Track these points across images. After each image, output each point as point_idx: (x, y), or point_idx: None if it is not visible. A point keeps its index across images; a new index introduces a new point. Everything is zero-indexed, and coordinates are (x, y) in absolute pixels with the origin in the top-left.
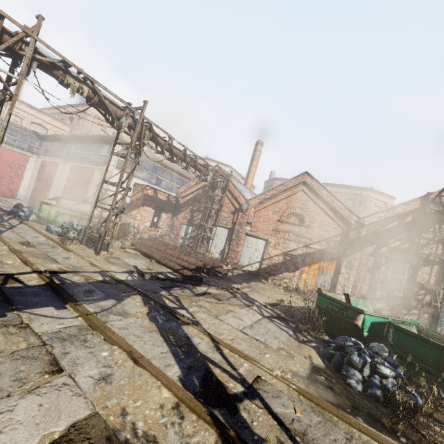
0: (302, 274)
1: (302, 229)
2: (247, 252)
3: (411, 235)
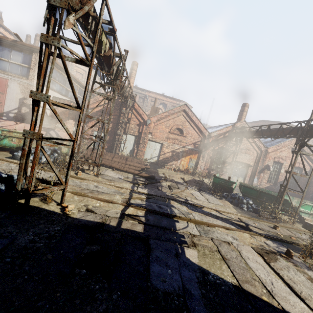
0: (182, 161)
1: (182, 138)
2: (149, 151)
3: (226, 141)
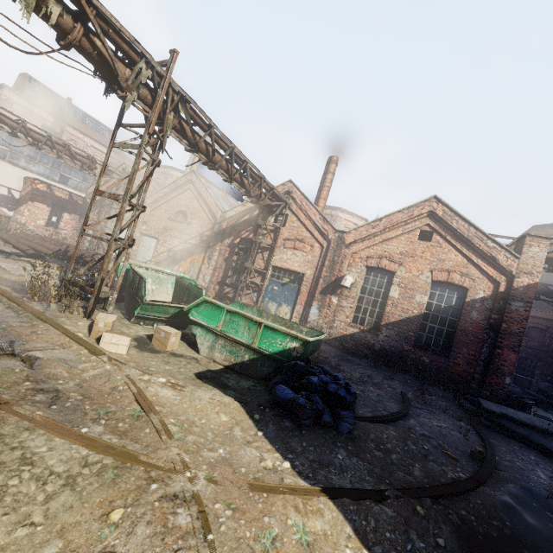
0: (180, 268)
1: (185, 226)
2: (141, 251)
3: (256, 227)
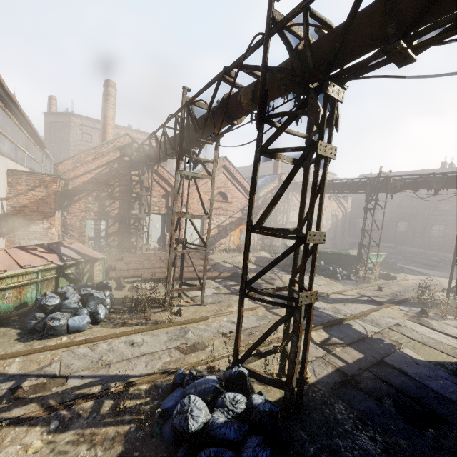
0: (231, 237)
1: (227, 205)
2: (187, 232)
3: None
